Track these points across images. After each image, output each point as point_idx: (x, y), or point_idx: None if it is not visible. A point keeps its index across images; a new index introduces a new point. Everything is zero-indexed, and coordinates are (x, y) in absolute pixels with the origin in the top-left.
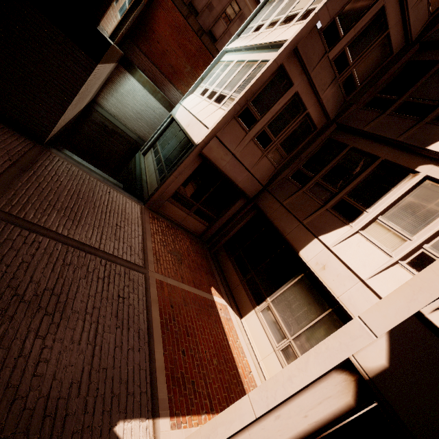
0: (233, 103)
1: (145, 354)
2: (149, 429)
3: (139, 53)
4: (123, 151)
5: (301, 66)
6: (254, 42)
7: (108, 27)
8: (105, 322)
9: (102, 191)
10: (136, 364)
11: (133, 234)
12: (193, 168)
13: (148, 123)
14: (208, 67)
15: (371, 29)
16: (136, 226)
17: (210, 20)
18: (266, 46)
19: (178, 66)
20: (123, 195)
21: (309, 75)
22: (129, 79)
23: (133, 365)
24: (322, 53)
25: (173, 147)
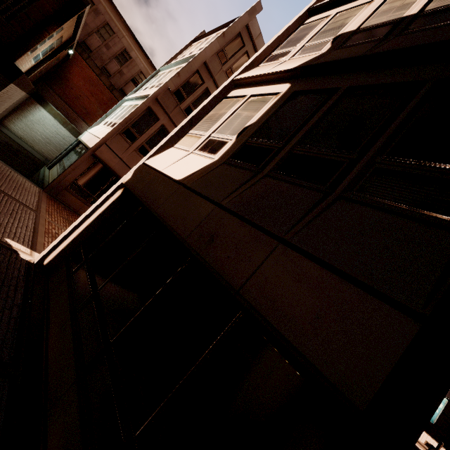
0: (118, 124)
1: (30, 234)
2: (27, 250)
3: (53, 93)
4: (27, 170)
5: (163, 110)
6: (139, 95)
7: (23, 67)
8: (2, 212)
9: (4, 169)
10: (22, 233)
11: (29, 196)
12: (88, 165)
13: (57, 148)
14: (112, 109)
15: (203, 97)
16: (33, 195)
17: (121, 81)
18: (144, 97)
19: (91, 109)
20: (23, 178)
21: (169, 115)
22: (40, 110)
23: (20, 232)
24: (176, 104)
25: (76, 157)
